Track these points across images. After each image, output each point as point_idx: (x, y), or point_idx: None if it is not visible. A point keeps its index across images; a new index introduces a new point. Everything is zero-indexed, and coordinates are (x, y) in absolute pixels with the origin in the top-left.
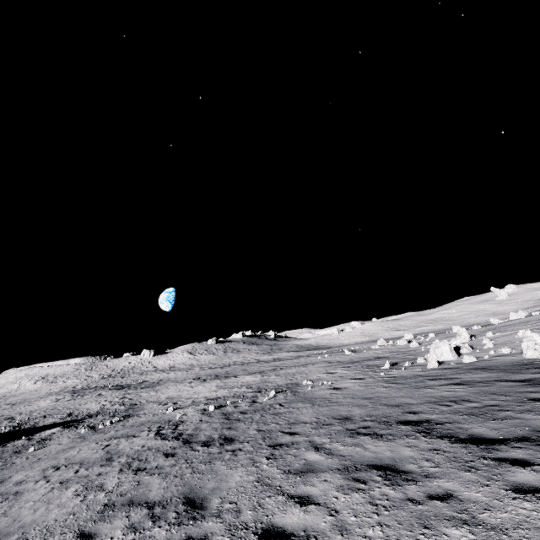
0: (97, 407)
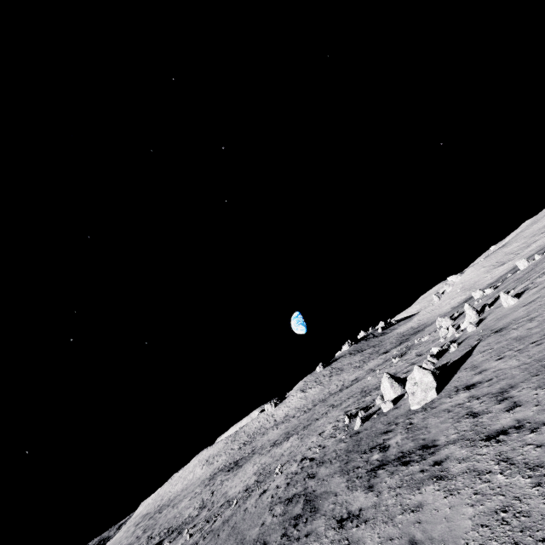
0: (187, 514)
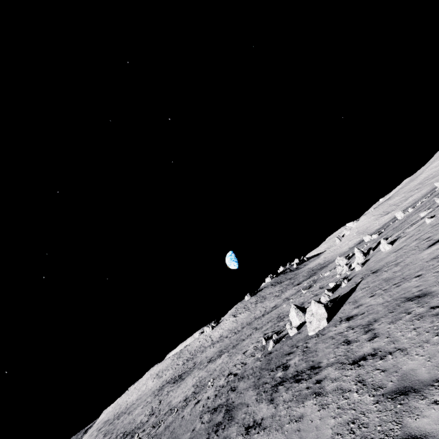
0: (139, 420)
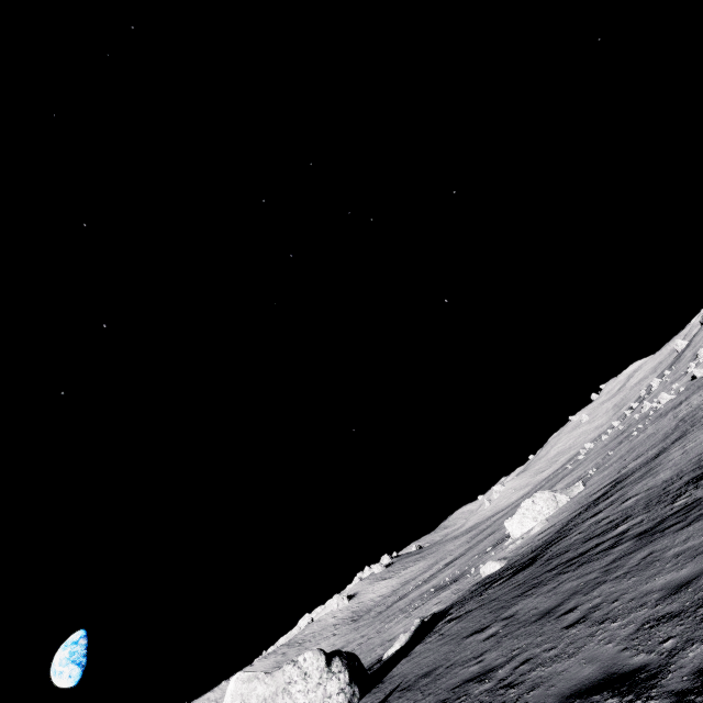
0: None
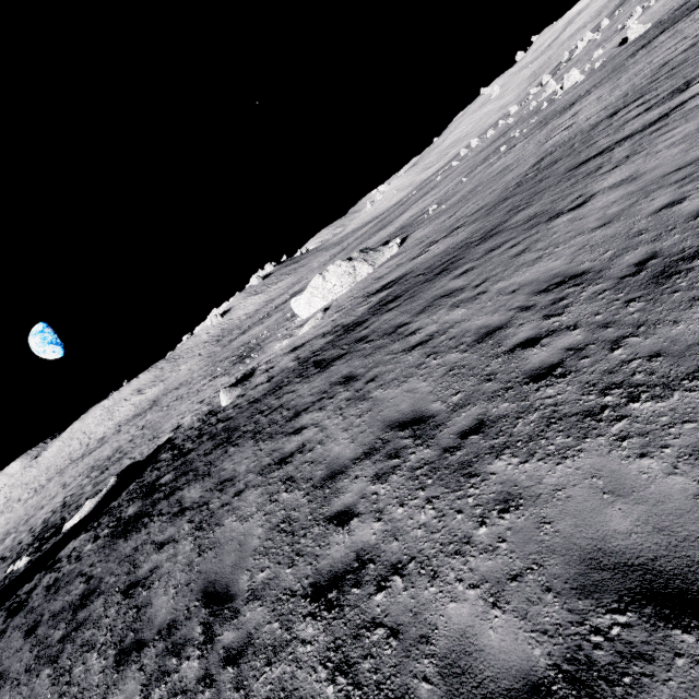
0: None
